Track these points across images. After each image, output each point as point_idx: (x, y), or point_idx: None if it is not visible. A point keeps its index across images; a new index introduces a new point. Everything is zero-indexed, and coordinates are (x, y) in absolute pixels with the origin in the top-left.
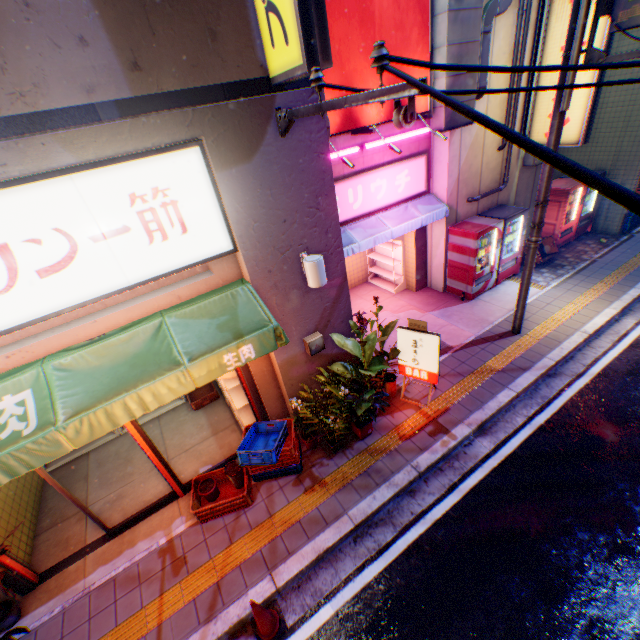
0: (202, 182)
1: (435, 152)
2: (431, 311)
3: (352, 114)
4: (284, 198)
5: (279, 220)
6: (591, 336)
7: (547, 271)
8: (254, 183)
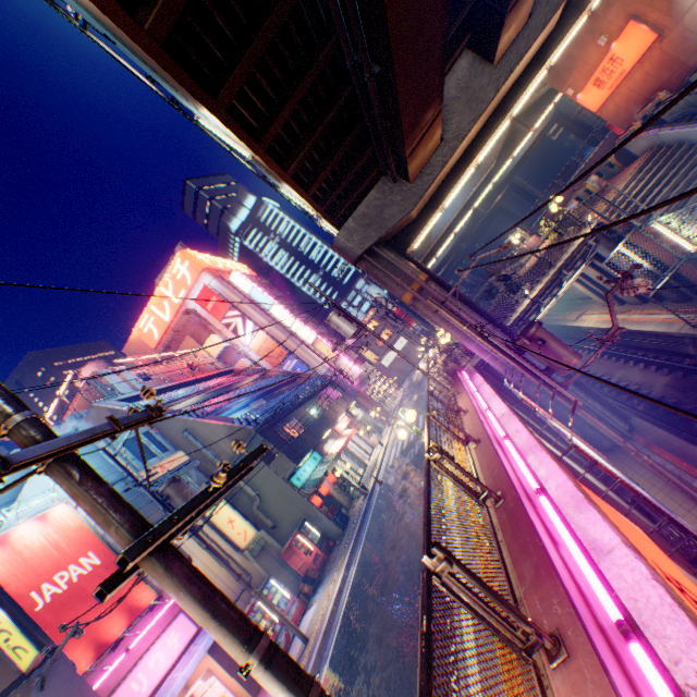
0: None
1: None
2: (266, 695)
3: (103, 640)
4: None
5: None
6: (340, 595)
7: (320, 585)
8: None
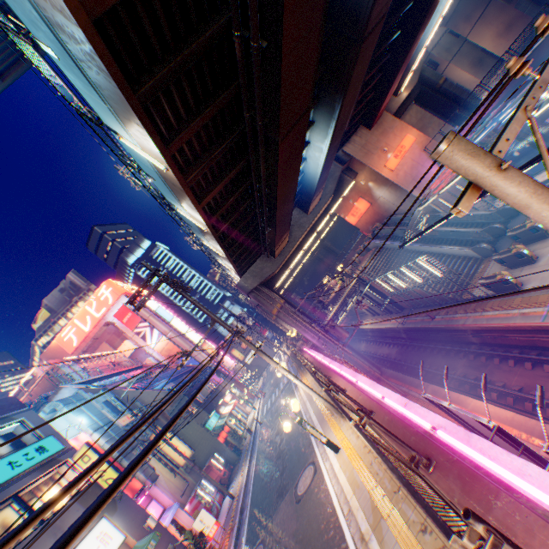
0: (109, 523)
1: (156, 494)
2: None
3: None
4: (130, 513)
5: (133, 519)
6: (249, 472)
7: (231, 483)
8: (121, 514)
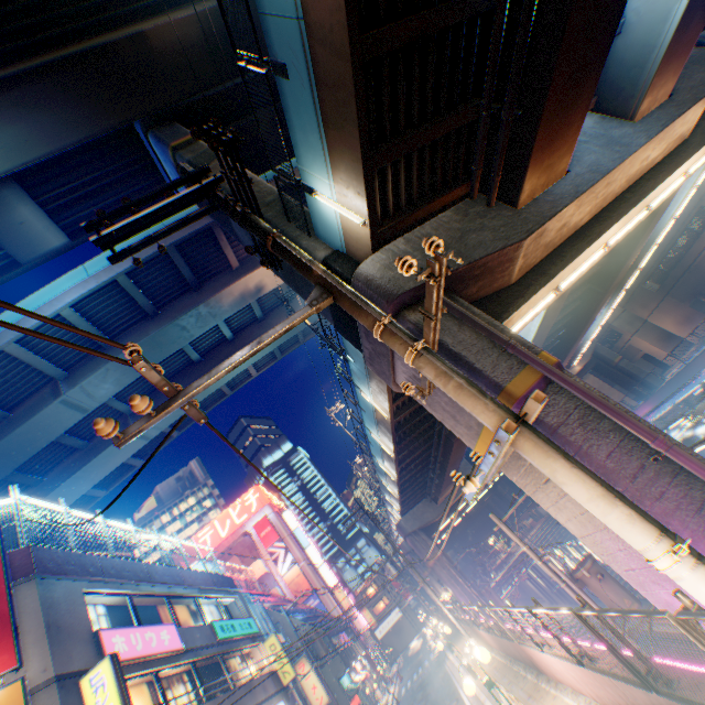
0: None
1: None
2: None
3: None
4: None
5: None
6: None
7: None
8: None
